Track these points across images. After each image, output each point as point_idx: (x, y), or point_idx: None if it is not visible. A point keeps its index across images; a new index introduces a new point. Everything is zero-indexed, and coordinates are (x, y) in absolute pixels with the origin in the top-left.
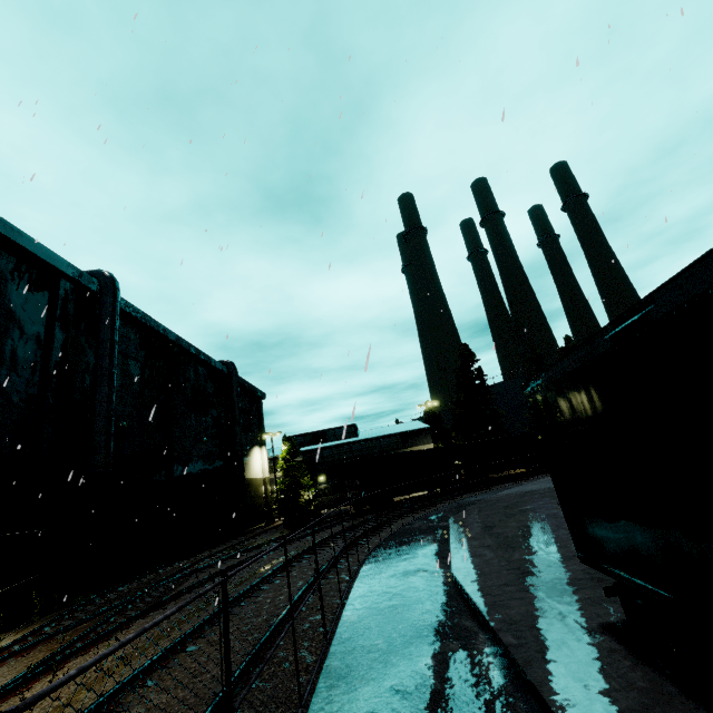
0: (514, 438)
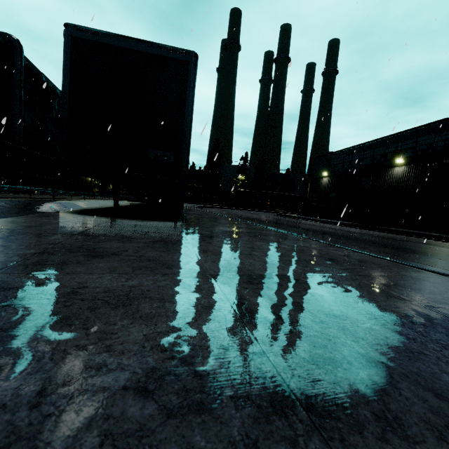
0: (217, 190)
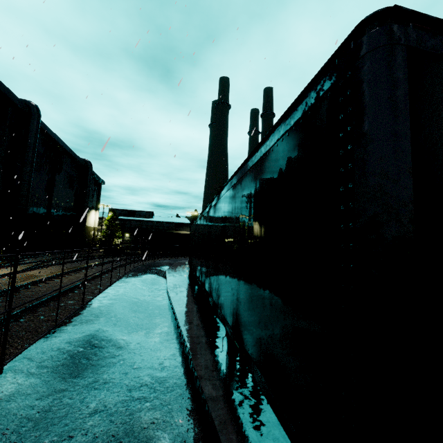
0: None
